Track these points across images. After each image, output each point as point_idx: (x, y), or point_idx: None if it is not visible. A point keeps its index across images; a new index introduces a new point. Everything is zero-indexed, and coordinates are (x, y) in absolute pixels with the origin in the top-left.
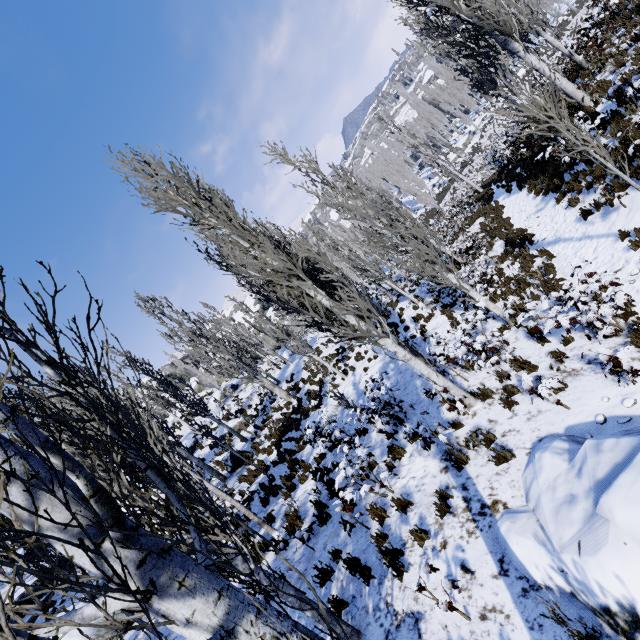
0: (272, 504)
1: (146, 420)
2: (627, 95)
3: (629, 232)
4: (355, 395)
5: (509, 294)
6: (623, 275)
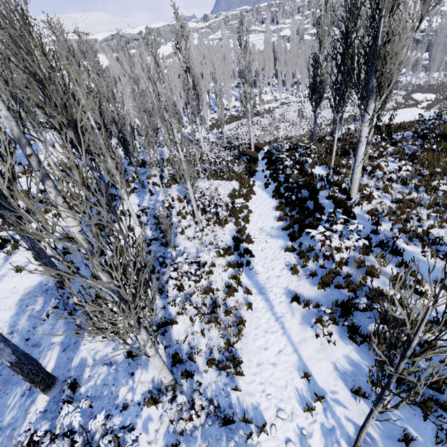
0: None
1: None
2: (389, 243)
3: (311, 375)
4: None
5: (199, 316)
6: (281, 433)
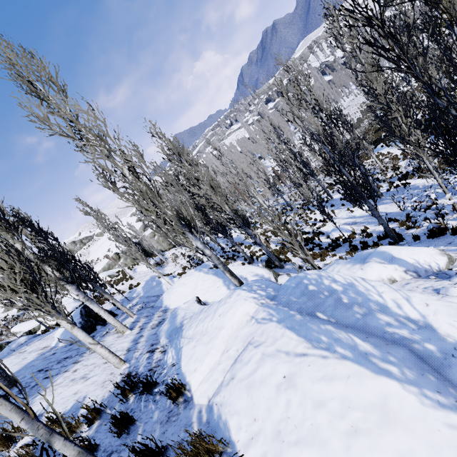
0: (405, 235)
1: (240, 203)
2: None
3: None
4: (362, 218)
5: None
6: None
